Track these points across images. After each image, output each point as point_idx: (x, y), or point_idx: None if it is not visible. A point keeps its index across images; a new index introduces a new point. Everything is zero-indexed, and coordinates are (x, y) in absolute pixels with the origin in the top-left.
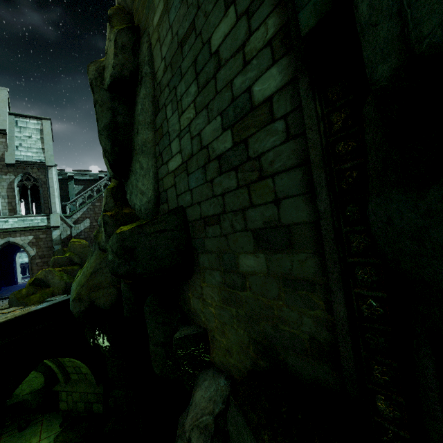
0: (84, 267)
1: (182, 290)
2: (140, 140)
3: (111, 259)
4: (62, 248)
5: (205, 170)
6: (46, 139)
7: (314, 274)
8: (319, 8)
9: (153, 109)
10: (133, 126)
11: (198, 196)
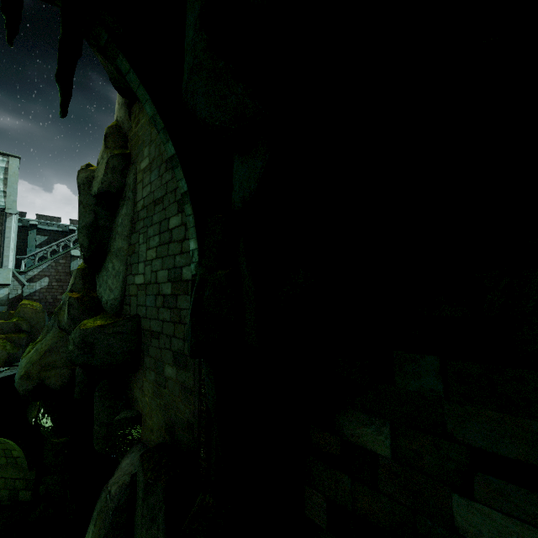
0: (36, 341)
1: (130, 380)
2: (116, 246)
3: (71, 350)
4: (9, 311)
5: (156, 298)
6: (10, 181)
7: (192, 385)
8: (196, 269)
9: (131, 227)
10: (112, 229)
11: (150, 314)
